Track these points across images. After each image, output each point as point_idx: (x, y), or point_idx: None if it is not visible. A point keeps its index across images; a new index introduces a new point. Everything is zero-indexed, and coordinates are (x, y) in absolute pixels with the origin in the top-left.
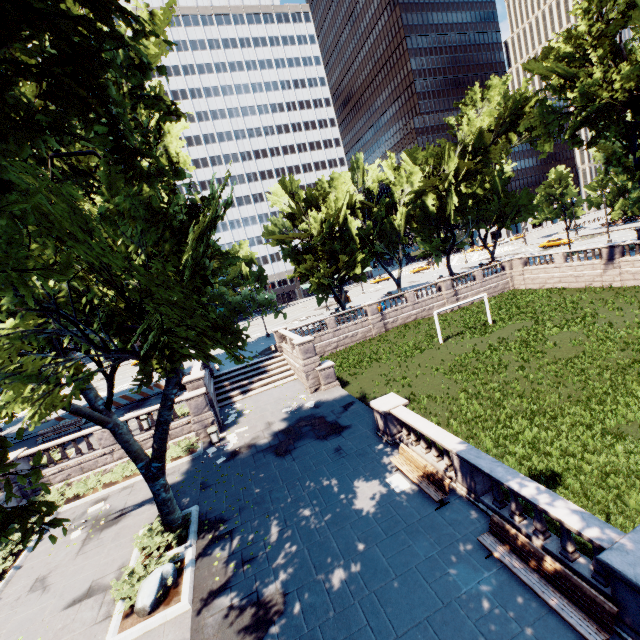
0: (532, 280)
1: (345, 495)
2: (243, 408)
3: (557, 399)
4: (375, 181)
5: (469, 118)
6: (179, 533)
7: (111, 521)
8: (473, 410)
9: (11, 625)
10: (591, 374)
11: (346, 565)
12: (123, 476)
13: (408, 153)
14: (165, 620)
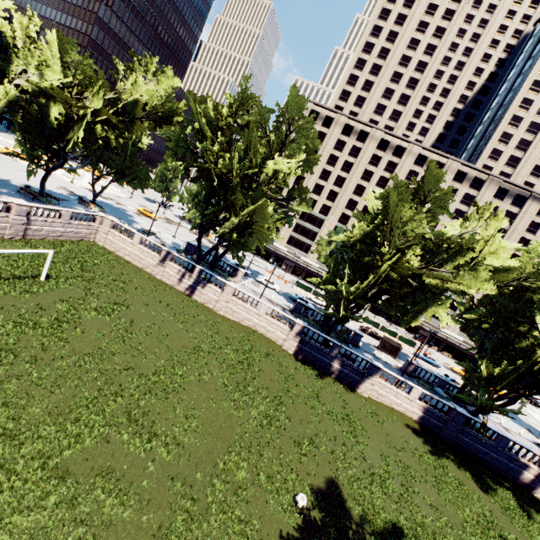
0: (112, 243)
1: None
2: None
3: (42, 412)
4: None
5: (136, 79)
6: None
7: None
8: None
9: None
10: (91, 377)
11: None
12: None
13: (61, 38)
14: None
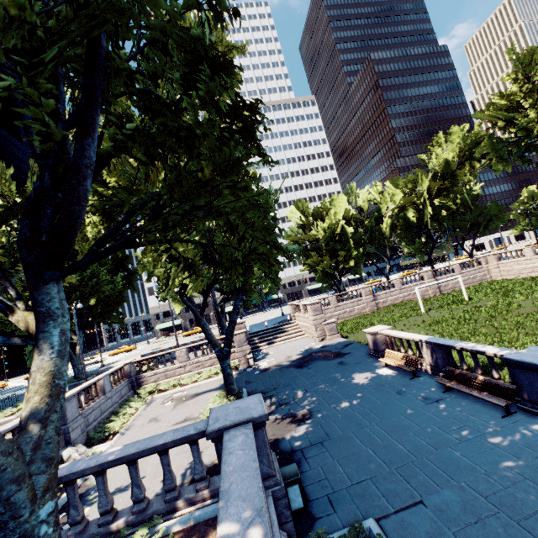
0: (507, 272)
1: (346, 378)
2: (268, 351)
3: (515, 334)
4: (365, 201)
5: (436, 153)
6: (237, 395)
7: (189, 398)
8: None
9: (143, 432)
10: None
11: (348, 401)
12: (192, 381)
13: (390, 181)
14: None
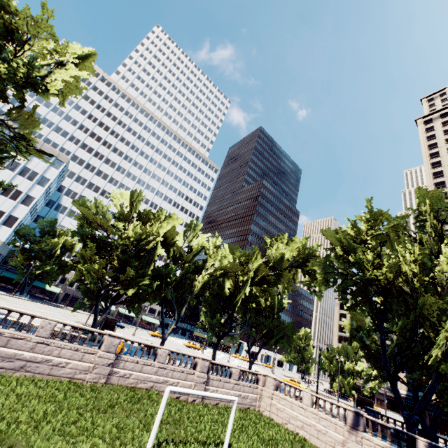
0: (278, 410)
1: None
2: None
3: None
4: (199, 244)
5: (277, 246)
6: None
7: None
8: None
9: None
10: None
11: None
12: None
13: (230, 246)
14: None
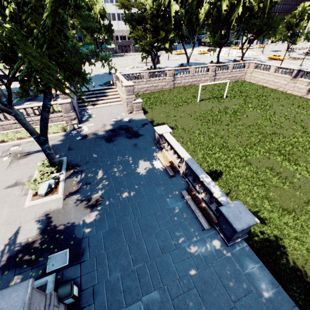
0: (254, 78)
1: (134, 165)
2: (92, 113)
3: (235, 142)
4: None
5: None
6: (57, 168)
7: (23, 156)
8: (199, 139)
9: None
10: (254, 134)
11: (128, 192)
12: (27, 136)
13: None
14: (51, 199)
